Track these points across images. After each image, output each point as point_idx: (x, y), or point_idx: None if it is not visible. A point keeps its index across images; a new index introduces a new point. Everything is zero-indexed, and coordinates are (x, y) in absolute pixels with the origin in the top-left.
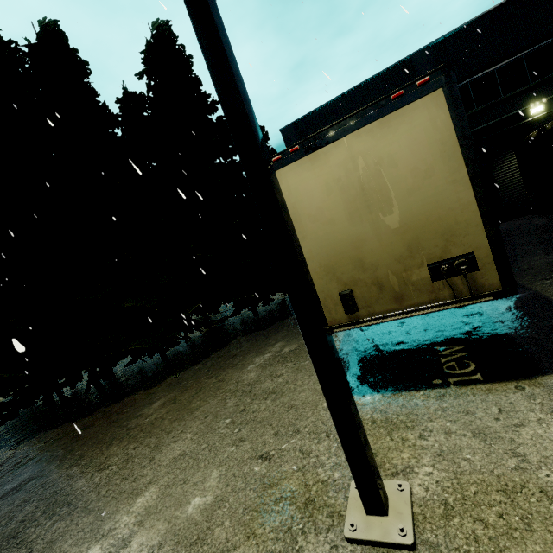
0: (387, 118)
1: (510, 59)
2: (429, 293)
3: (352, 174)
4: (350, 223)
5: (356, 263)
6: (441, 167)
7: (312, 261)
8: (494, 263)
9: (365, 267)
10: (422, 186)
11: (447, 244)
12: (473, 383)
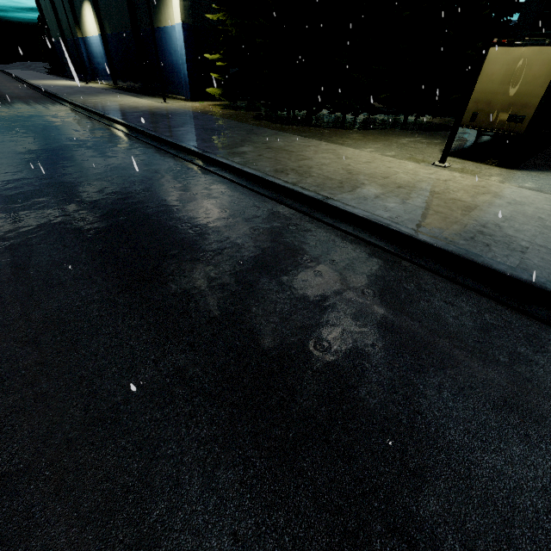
0: (543, 48)
1: None
2: (501, 125)
3: (514, 65)
4: (498, 85)
5: (488, 103)
6: (542, 79)
7: (473, 95)
8: (528, 123)
9: (489, 106)
10: (531, 83)
11: (520, 110)
12: (489, 165)
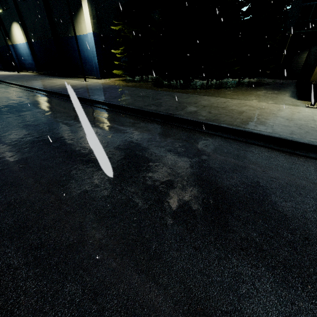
0: None
1: None
2: None
3: None
4: None
5: None
6: None
7: None
8: None
9: None
10: None
11: None
12: None
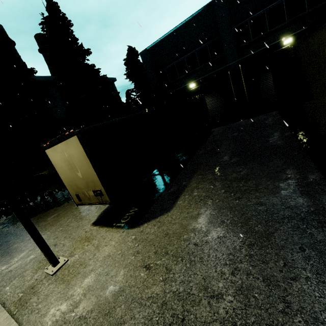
0: (67, 141)
1: (274, 2)
2: (96, 199)
3: (65, 157)
4: (70, 173)
5: (76, 186)
6: (85, 161)
7: (66, 182)
8: (106, 194)
9: (79, 188)
10: (82, 166)
11: (94, 186)
12: (119, 227)
